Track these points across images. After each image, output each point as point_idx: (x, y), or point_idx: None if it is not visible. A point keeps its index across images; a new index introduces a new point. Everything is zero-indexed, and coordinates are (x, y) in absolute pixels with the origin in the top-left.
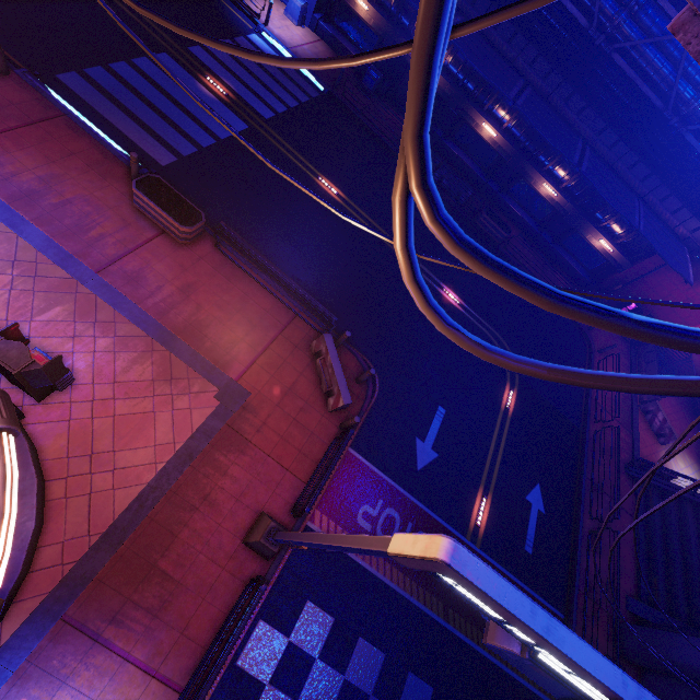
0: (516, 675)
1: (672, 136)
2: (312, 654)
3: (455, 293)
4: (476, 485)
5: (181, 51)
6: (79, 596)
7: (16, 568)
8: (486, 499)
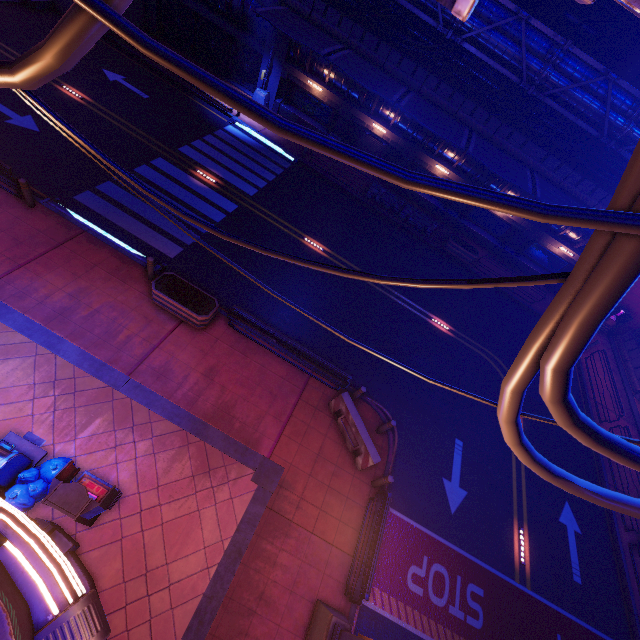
0: None
1: (609, 155)
2: None
3: (443, 320)
4: (509, 517)
5: (172, 153)
6: None
7: None
8: (523, 531)
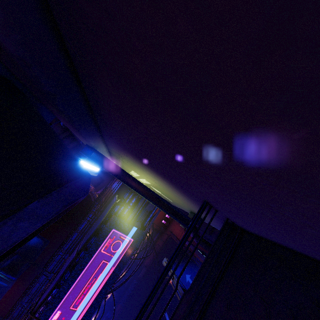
0: None
1: None
2: None
3: None
4: None
5: None
6: None
7: None
8: None
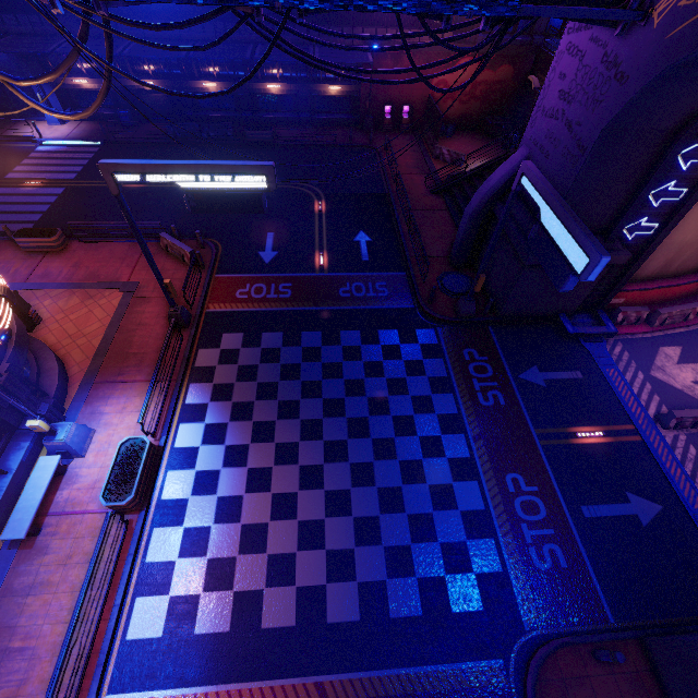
0: (379, 307)
1: None
2: (237, 348)
3: None
4: (312, 251)
5: (2, 182)
6: (98, 375)
7: (56, 367)
8: (322, 253)
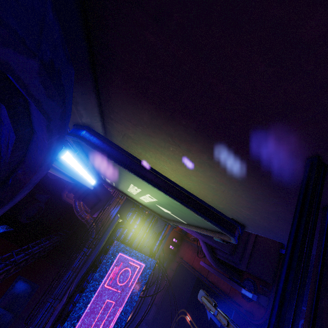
0: None
1: None
2: None
3: None
4: None
5: None
6: None
7: None
8: None
